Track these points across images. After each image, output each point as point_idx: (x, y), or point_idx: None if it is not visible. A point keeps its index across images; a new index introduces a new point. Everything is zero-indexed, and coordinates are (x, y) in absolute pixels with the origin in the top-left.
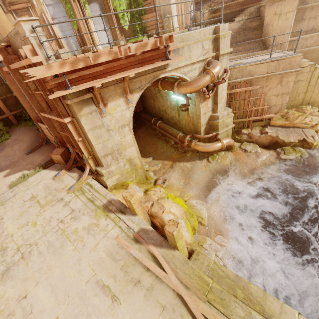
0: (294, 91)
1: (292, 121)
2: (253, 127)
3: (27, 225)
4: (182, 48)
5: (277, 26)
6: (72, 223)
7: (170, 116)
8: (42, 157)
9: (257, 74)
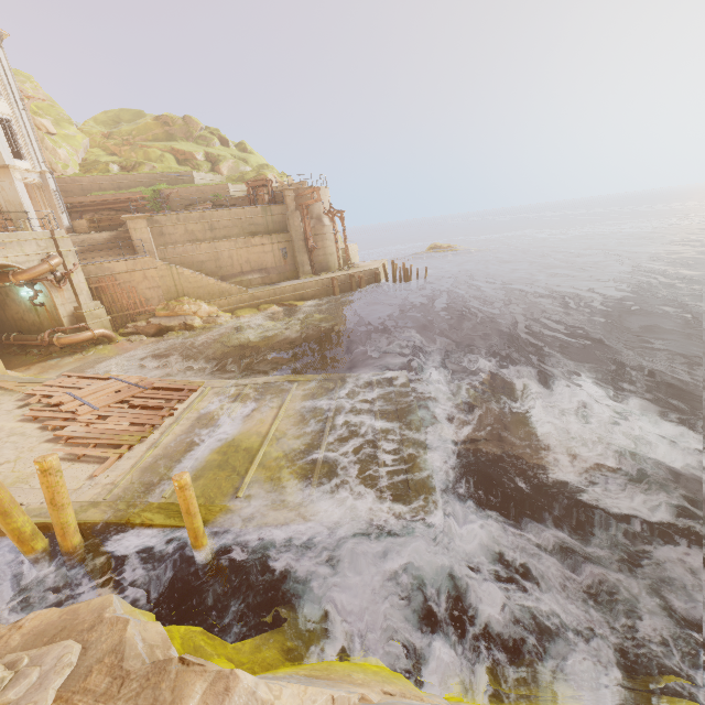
0: (165, 285)
1: (174, 310)
2: (139, 321)
3: None
4: (10, 243)
5: (137, 237)
6: None
7: (30, 323)
8: None
9: (119, 270)
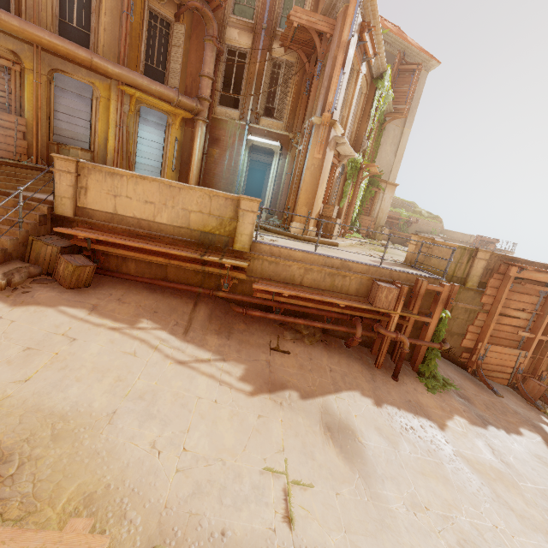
0: None
1: None
2: None
3: None
4: None
5: None
6: None
7: None
8: (512, 396)
9: None
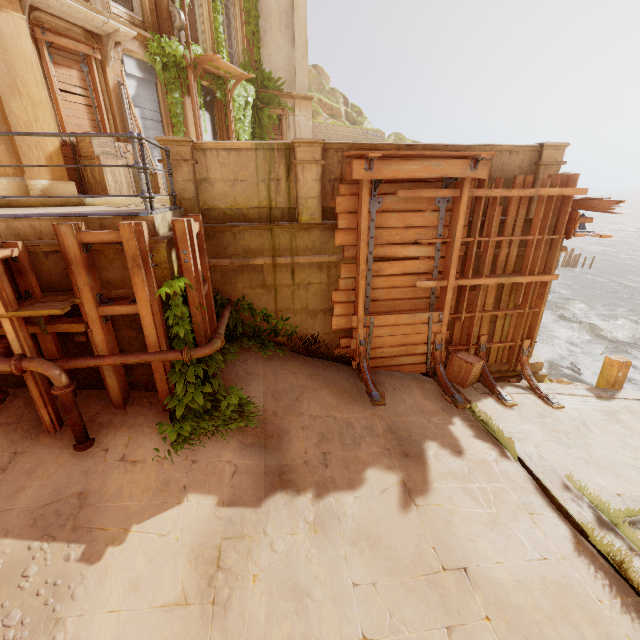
0: None
1: None
2: None
3: (638, 469)
4: None
5: None
6: (632, 429)
7: None
8: (415, 394)
9: None
